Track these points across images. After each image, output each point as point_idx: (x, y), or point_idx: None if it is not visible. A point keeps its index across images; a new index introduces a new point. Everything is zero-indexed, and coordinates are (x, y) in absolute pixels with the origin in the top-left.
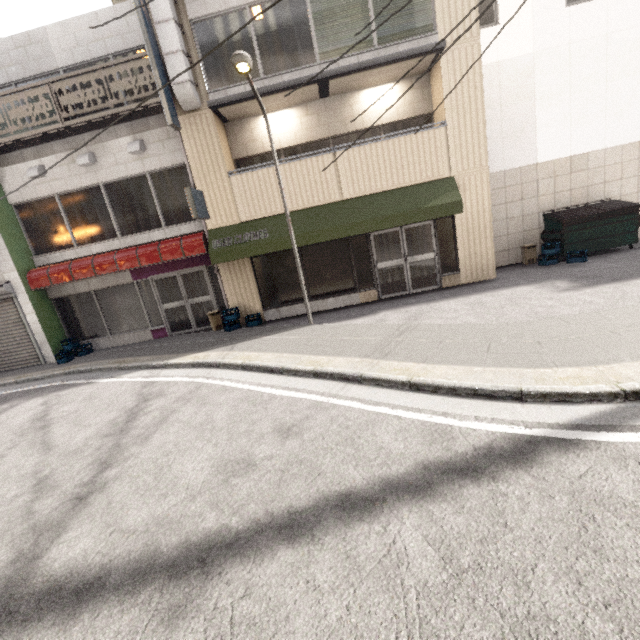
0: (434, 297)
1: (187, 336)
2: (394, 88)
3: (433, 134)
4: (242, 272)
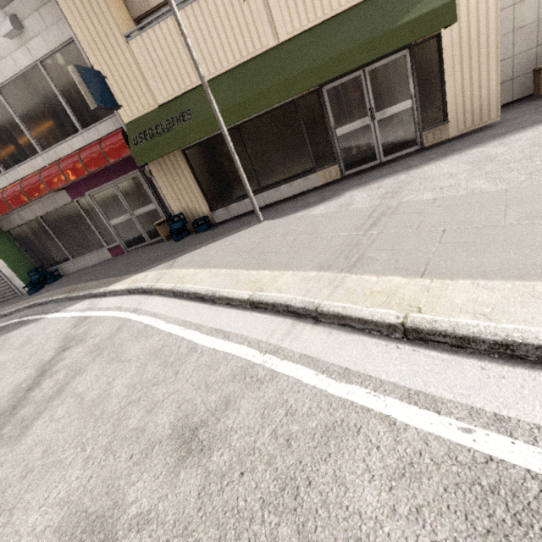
0: (414, 162)
1: (140, 251)
2: None
3: None
4: (177, 170)
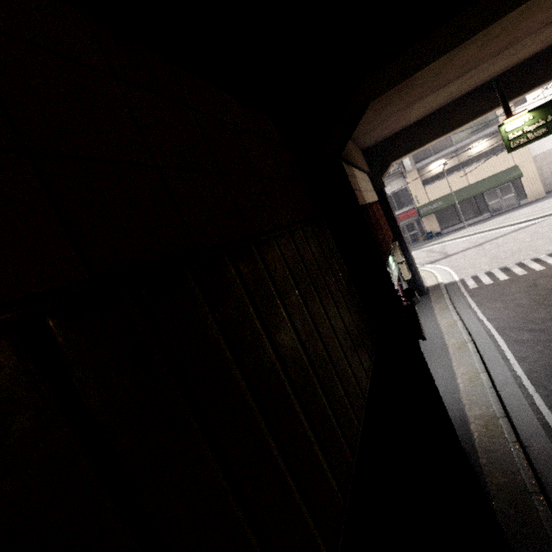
0: (516, 209)
1: (411, 246)
2: (483, 140)
3: (504, 154)
4: (431, 219)
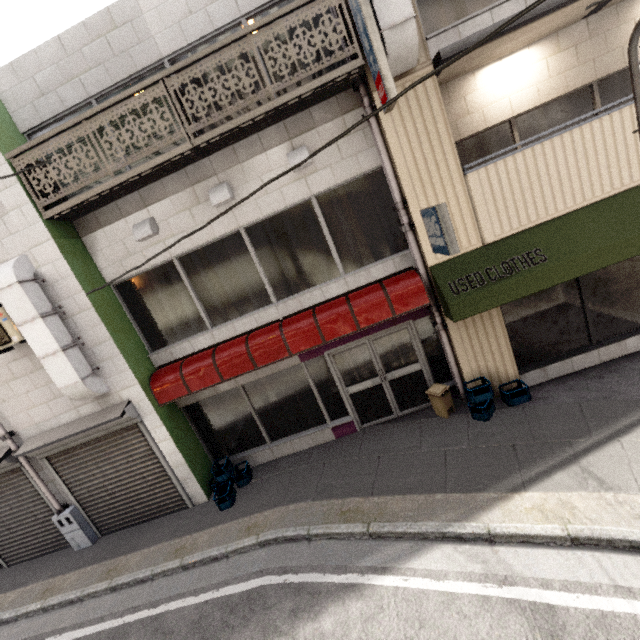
0: None
1: (400, 431)
2: None
3: None
4: (485, 322)
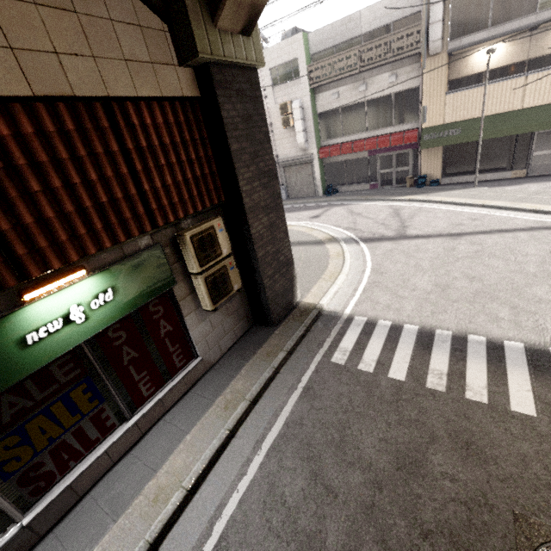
0: None
1: (391, 189)
2: None
3: None
4: (435, 154)
